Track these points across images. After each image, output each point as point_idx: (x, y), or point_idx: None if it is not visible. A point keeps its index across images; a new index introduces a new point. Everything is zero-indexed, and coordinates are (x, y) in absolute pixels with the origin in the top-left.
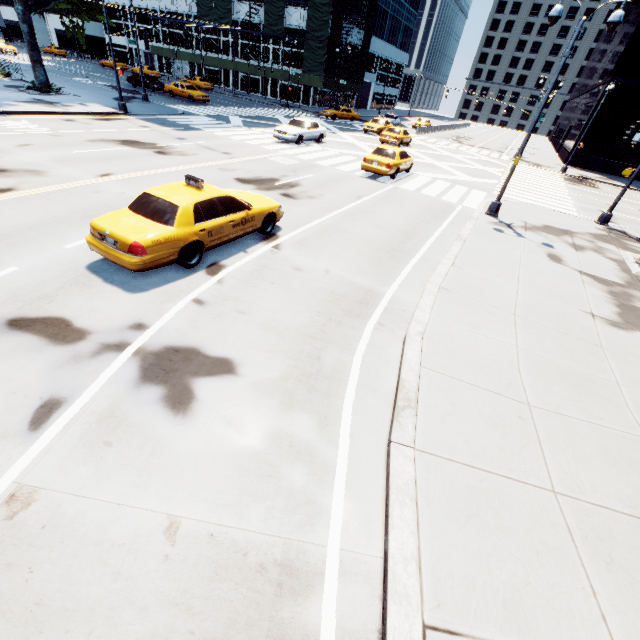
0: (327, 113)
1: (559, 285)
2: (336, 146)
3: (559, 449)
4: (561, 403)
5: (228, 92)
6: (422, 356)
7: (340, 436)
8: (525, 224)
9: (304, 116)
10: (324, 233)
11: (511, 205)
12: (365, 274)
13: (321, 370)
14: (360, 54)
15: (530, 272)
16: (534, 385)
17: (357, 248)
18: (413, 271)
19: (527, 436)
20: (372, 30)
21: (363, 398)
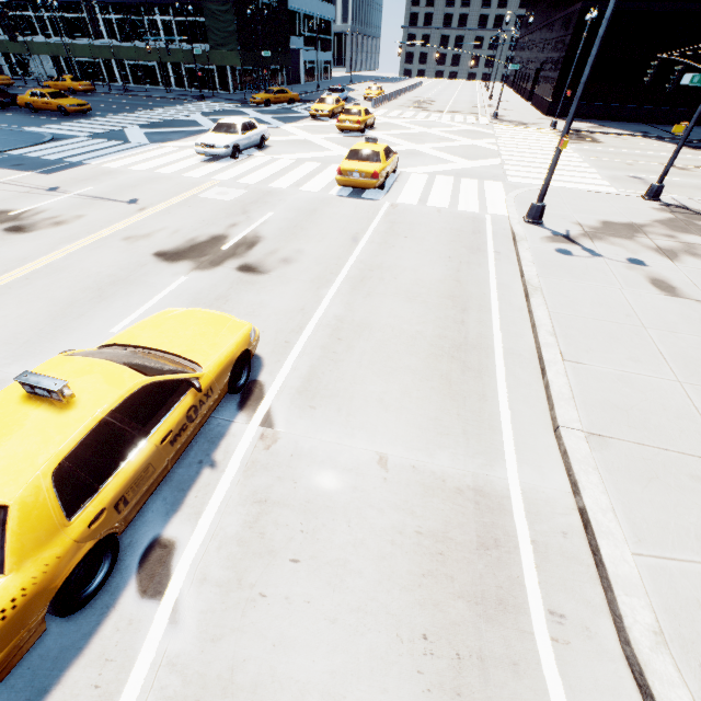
0: (257, 99)
1: None
2: (286, 149)
3: None
4: None
5: (117, 90)
6: None
7: None
8: (582, 228)
9: (228, 108)
10: (337, 345)
11: None
12: (448, 439)
13: None
14: (278, 13)
15: (663, 332)
16: None
17: (403, 366)
18: (513, 394)
19: None
20: None
21: None
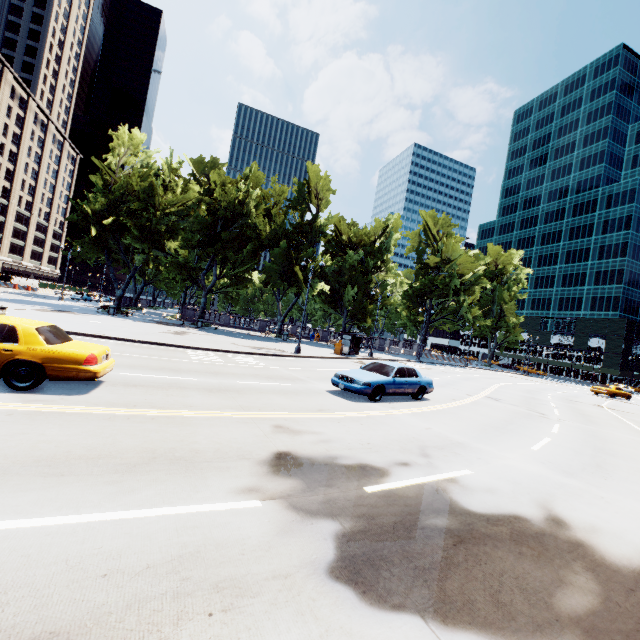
0: None
1: None
2: None
3: None
4: None
5: None
6: None
7: None
8: None
9: None
10: None
11: None
12: None
13: None
14: None
15: None
16: None
17: None
18: None
19: None
20: None
21: None
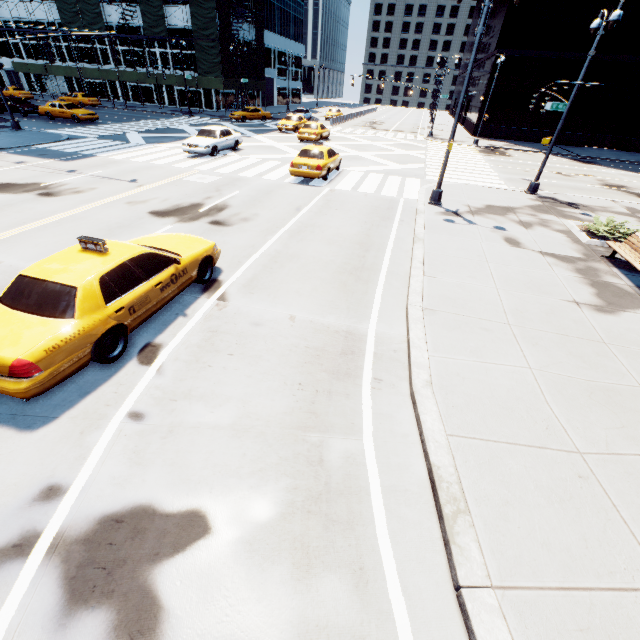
0: (235, 116)
1: (531, 274)
2: (255, 152)
3: (639, 512)
4: (608, 437)
5: (119, 105)
6: (442, 418)
7: (390, 598)
8: (469, 208)
9: (211, 122)
10: (273, 264)
11: (447, 189)
12: (336, 310)
13: (330, 481)
14: (256, 50)
15: (499, 265)
16: (571, 420)
17: (316, 276)
18: (386, 292)
19: (600, 505)
20: (263, 24)
21: (396, 511)
